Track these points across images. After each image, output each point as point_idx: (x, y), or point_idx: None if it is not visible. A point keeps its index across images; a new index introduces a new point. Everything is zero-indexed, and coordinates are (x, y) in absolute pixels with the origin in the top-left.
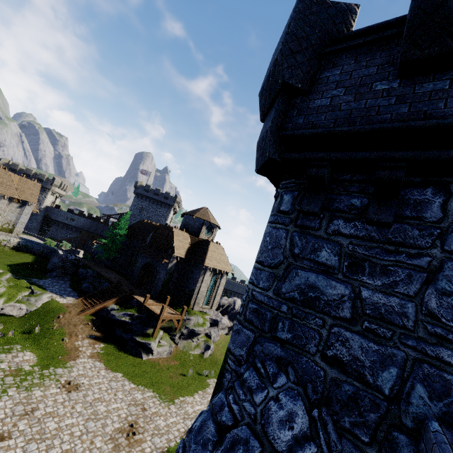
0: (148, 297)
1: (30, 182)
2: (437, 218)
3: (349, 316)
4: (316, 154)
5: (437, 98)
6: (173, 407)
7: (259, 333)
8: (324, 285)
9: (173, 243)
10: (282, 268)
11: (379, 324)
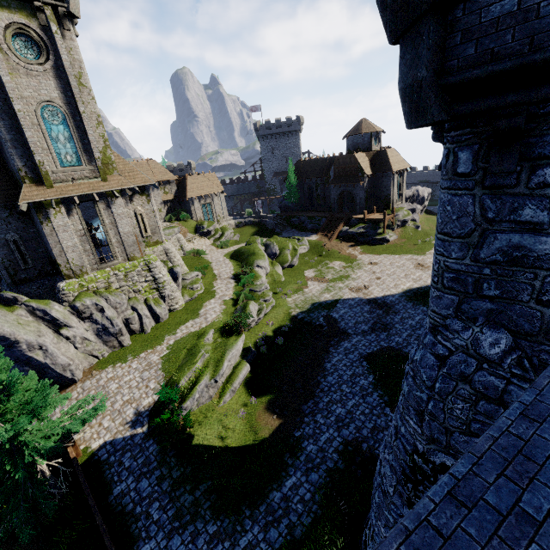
0: (366, 212)
1: (209, 175)
2: None
3: None
4: None
5: None
6: (428, 255)
7: None
8: None
9: (361, 167)
10: None
11: None
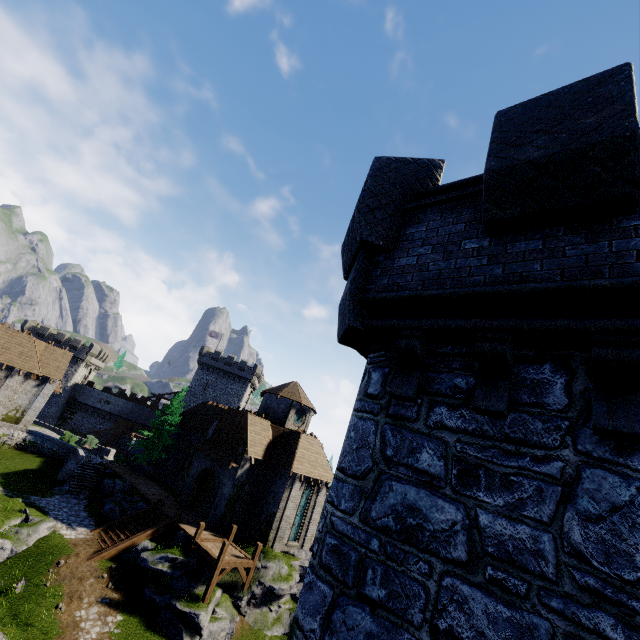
0: (202, 527)
1: (59, 352)
2: (562, 405)
3: (465, 556)
4: (404, 322)
5: (531, 258)
6: None
7: (339, 589)
8: (428, 506)
9: (246, 437)
10: (370, 479)
11: (508, 571)
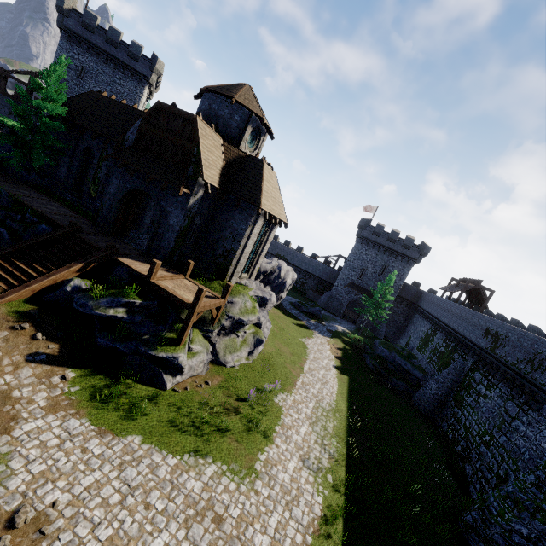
0: (157, 266)
1: None
2: None
3: None
4: None
5: None
6: (261, 485)
7: None
8: None
9: (199, 153)
10: None
11: None
